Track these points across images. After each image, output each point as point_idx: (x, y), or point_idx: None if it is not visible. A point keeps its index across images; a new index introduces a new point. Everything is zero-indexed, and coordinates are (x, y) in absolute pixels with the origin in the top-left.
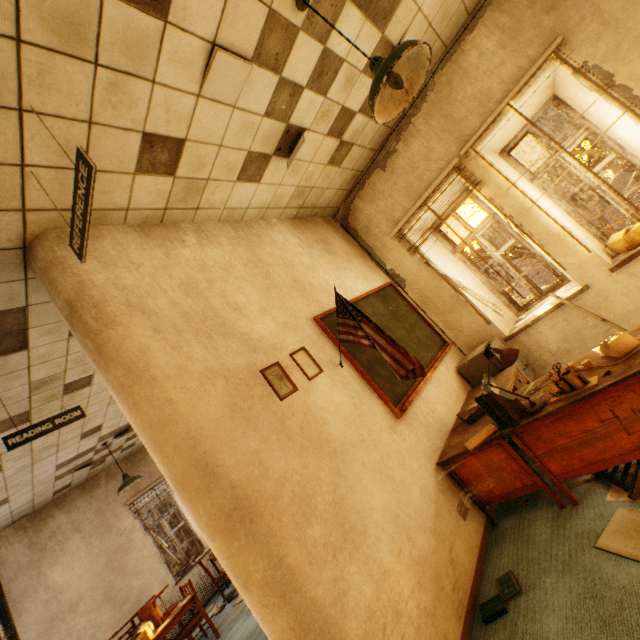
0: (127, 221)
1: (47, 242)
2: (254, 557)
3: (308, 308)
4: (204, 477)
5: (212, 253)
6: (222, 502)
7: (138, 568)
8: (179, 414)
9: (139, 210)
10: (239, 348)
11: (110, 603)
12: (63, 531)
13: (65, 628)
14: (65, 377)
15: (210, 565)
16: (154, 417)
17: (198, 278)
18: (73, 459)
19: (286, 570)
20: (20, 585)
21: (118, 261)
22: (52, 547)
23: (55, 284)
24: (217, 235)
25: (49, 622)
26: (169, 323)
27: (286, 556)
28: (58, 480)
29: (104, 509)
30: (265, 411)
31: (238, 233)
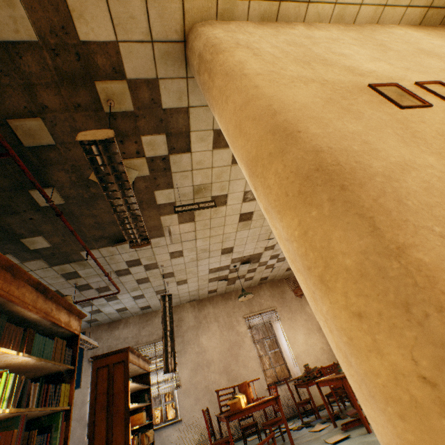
0: (249, 17)
1: (195, 29)
2: (341, 232)
3: (443, 64)
4: (279, 140)
5: (319, 33)
6: (298, 163)
7: (245, 362)
8: (262, 95)
9: (258, 2)
10: (340, 72)
11: (226, 375)
12: (210, 317)
13: (202, 374)
14: (211, 190)
15: (294, 391)
16: (238, 101)
17: (302, 41)
18: (217, 270)
19: (412, 267)
20: (188, 336)
21: (236, 31)
22: (204, 323)
23: (194, 50)
24: (325, 28)
25: (196, 365)
26: (268, 54)
27: (412, 247)
28: (210, 282)
29: (231, 314)
30: (373, 111)
31: (348, 28)
